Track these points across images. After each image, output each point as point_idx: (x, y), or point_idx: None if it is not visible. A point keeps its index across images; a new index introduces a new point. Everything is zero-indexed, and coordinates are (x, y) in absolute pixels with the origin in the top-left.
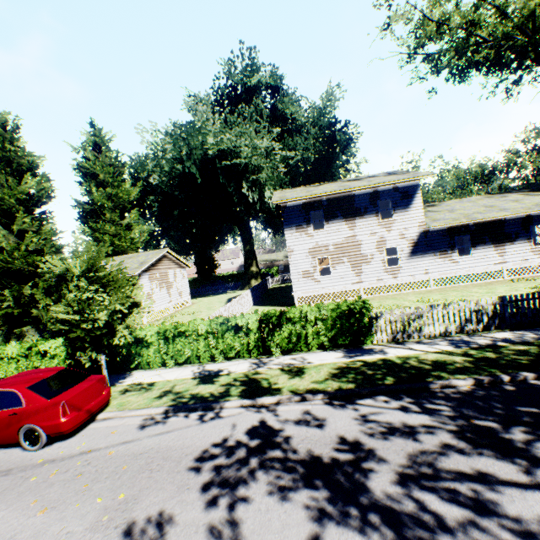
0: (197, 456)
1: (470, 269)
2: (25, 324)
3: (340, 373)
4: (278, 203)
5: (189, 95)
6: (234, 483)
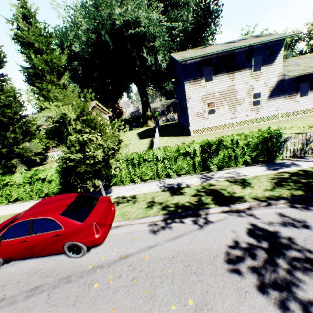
0: (224, 258)
1: (305, 106)
2: (11, 158)
3: (279, 182)
4: (171, 64)
5: None
6: (285, 285)
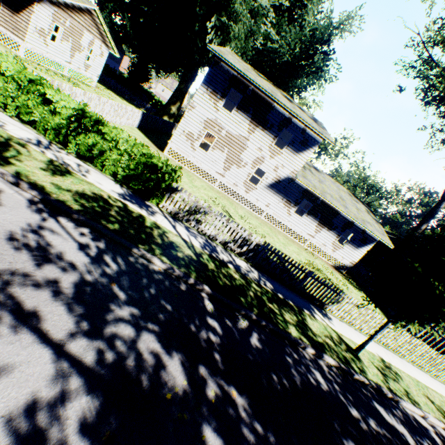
0: None
1: (292, 225)
2: None
3: (90, 197)
4: None
5: None
6: None
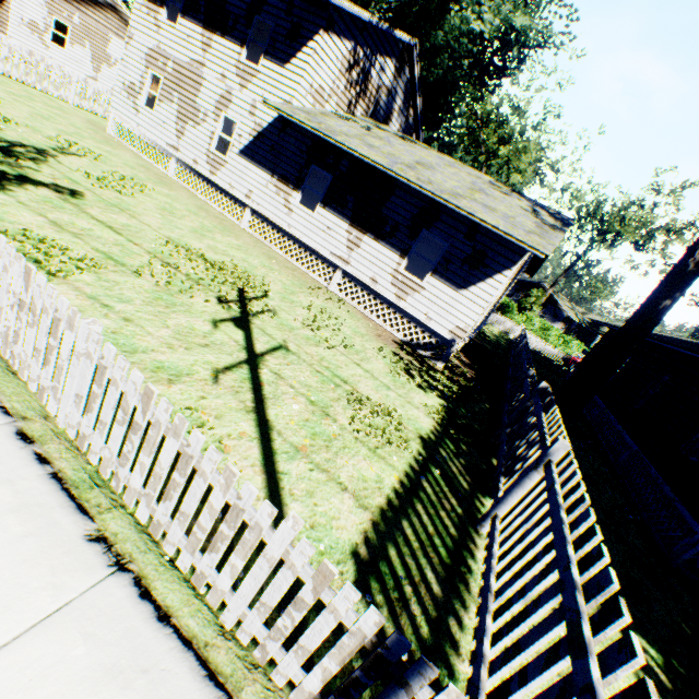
0: None
1: (297, 234)
2: None
3: None
4: None
5: None
6: None
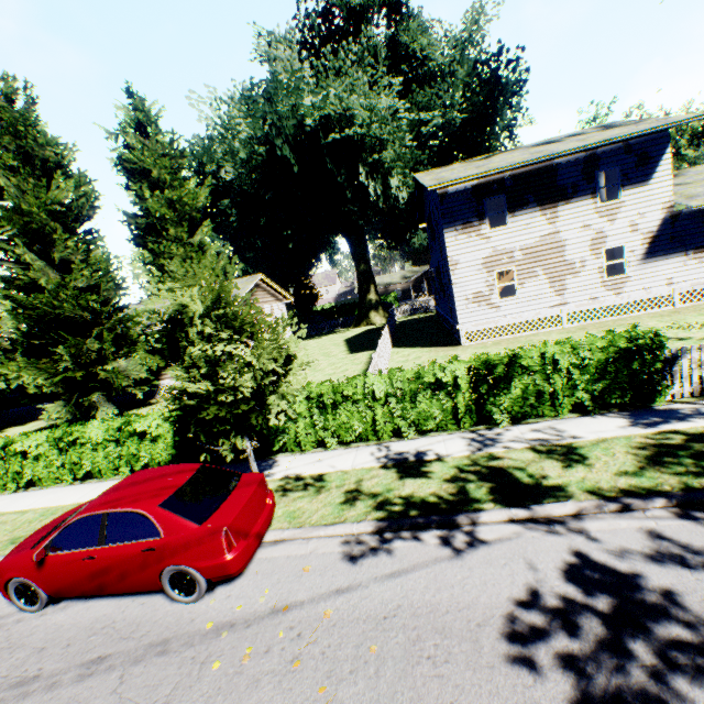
0: (502, 629)
1: None
2: (90, 390)
3: (657, 456)
4: (417, 194)
5: (260, 36)
6: None
